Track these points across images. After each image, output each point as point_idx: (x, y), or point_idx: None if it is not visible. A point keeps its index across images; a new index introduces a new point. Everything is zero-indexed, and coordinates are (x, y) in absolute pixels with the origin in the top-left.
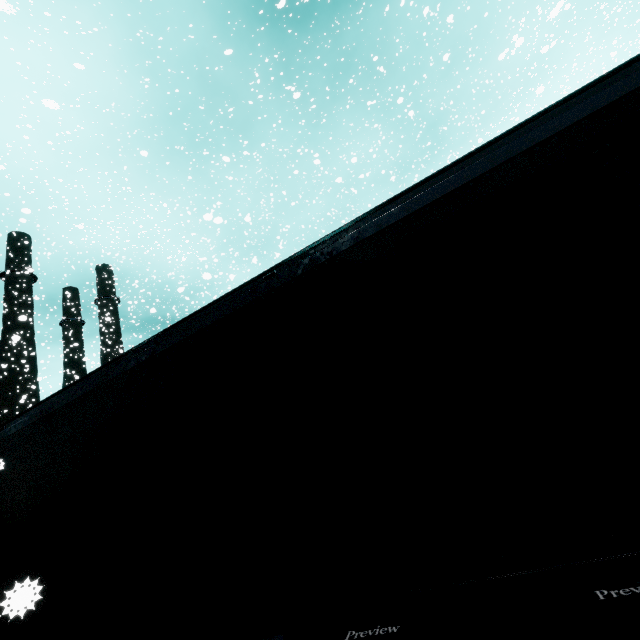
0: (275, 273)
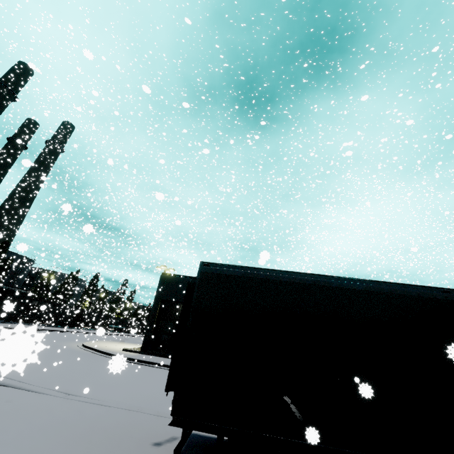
0: (449, 291)
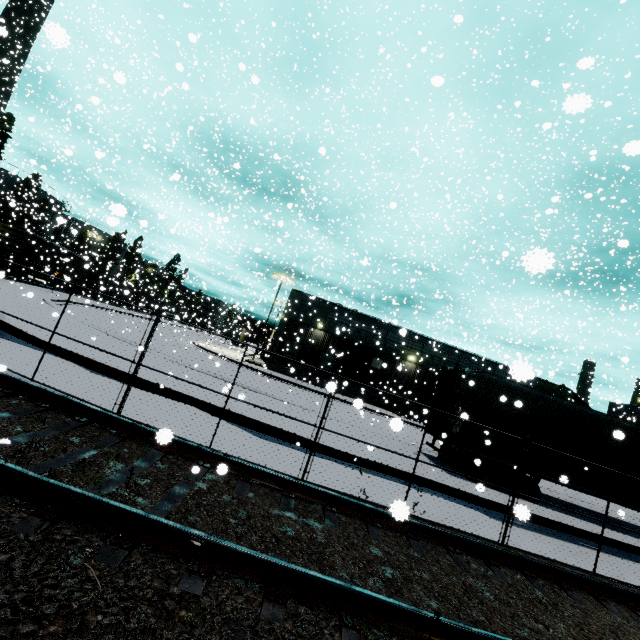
0: (607, 416)
